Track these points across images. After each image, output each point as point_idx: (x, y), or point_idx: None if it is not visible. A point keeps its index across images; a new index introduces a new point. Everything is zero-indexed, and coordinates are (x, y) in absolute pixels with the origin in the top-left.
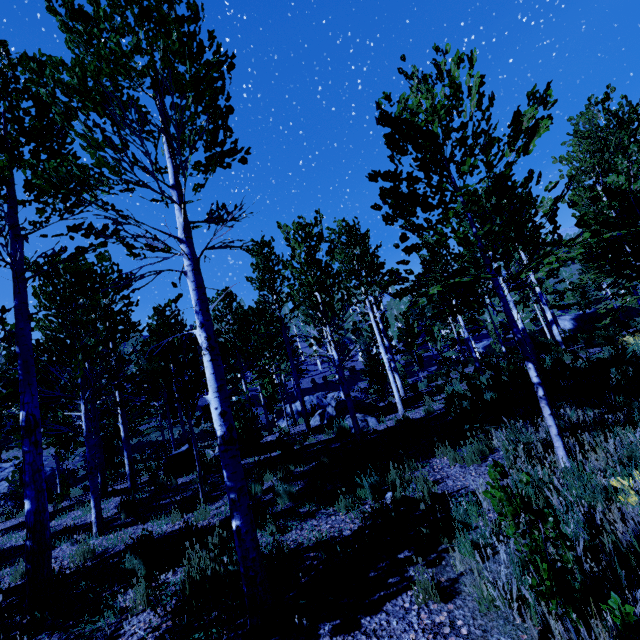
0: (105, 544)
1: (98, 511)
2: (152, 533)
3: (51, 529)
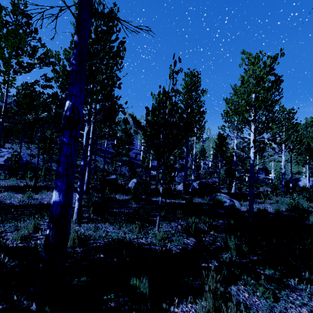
0: (84, 232)
1: (80, 205)
2: (141, 249)
3: (37, 201)
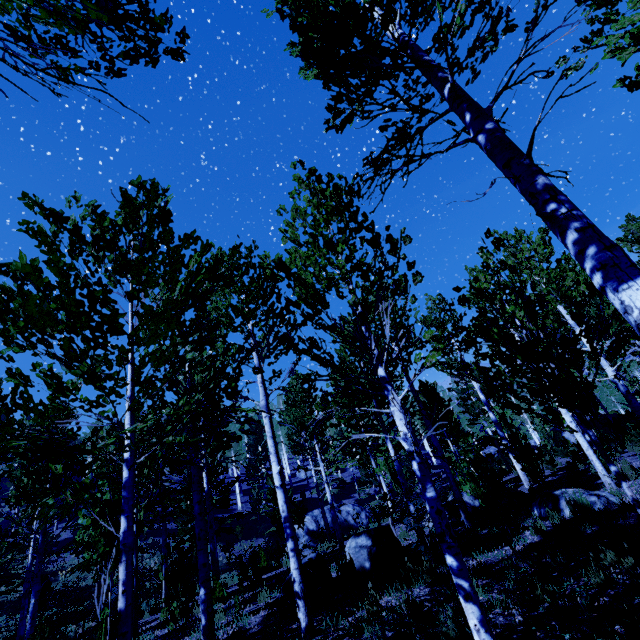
0: None
1: None
2: None
3: None
